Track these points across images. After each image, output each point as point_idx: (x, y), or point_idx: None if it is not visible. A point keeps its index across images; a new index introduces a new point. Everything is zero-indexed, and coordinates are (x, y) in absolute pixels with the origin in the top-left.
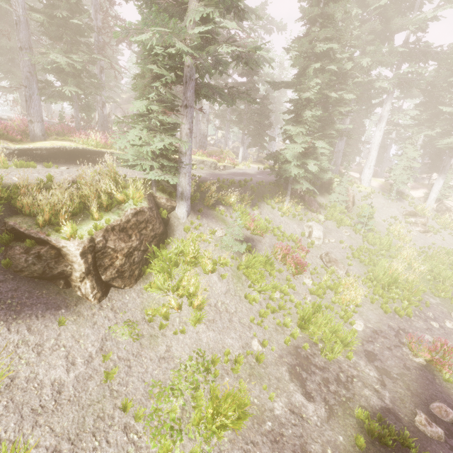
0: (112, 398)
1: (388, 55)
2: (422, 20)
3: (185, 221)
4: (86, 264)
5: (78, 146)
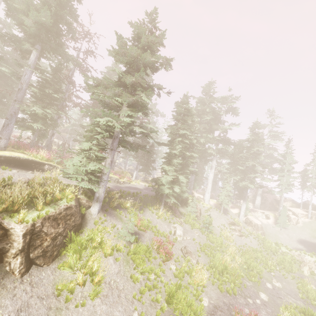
0: None
1: (212, 139)
2: (224, 129)
3: (96, 217)
4: (24, 243)
5: (29, 158)
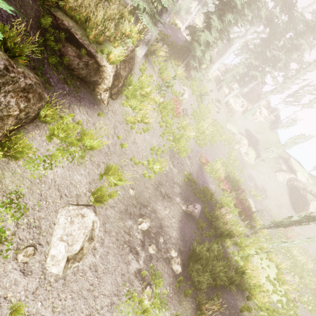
0: (124, 154)
1: None
2: None
3: (140, 61)
4: (112, 82)
5: None
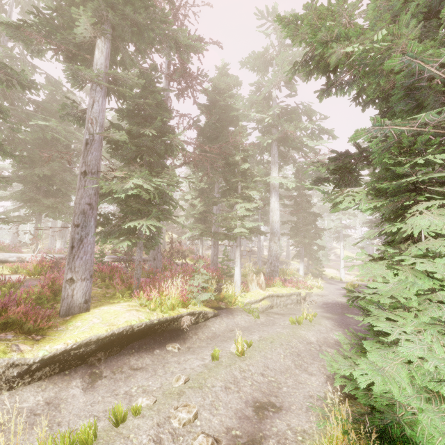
0: None
1: None
2: None
3: None
4: None
5: (151, 319)
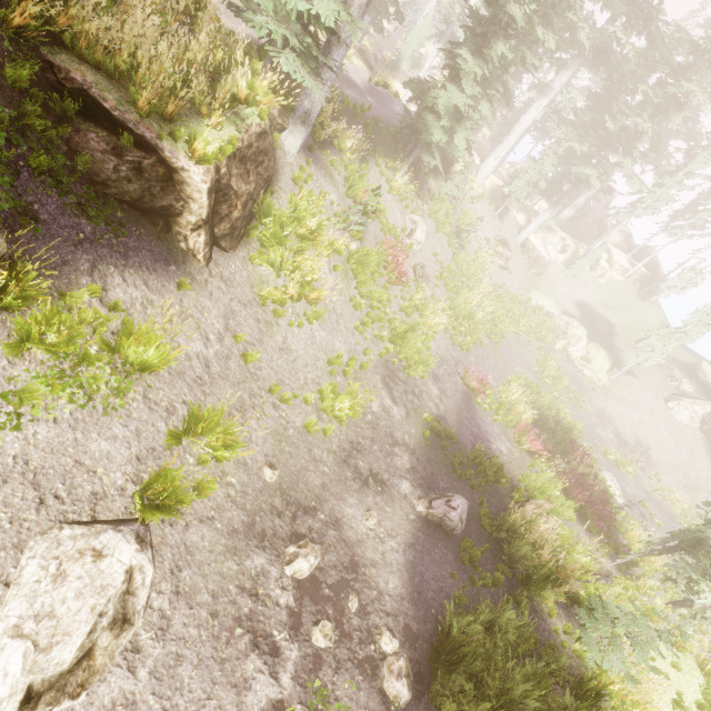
0: (253, 380)
1: None
2: None
3: (293, 162)
4: (209, 208)
5: None
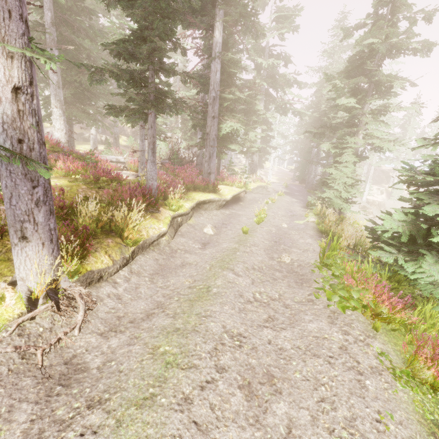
0: None
1: None
2: None
3: None
4: None
5: (242, 190)
